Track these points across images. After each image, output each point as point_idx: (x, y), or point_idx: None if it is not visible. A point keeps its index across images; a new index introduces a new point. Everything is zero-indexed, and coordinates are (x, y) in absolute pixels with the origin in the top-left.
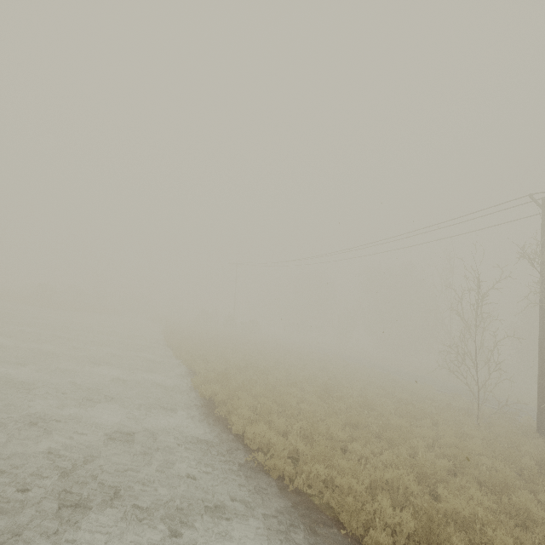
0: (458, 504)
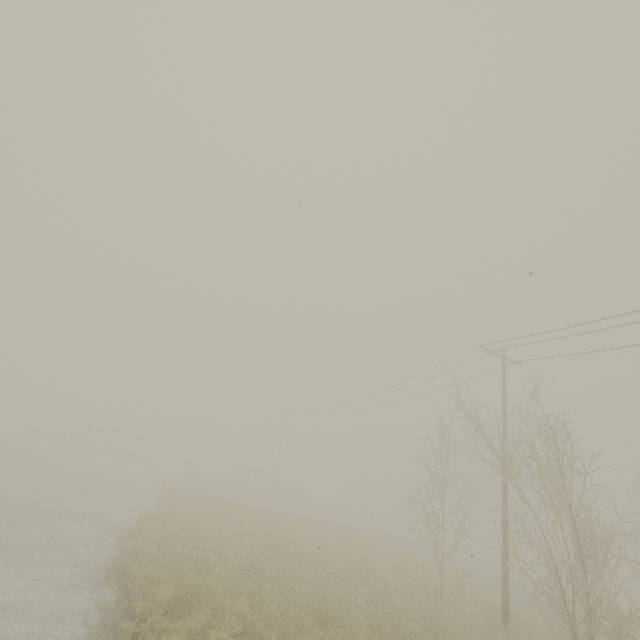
0: (228, 599)
